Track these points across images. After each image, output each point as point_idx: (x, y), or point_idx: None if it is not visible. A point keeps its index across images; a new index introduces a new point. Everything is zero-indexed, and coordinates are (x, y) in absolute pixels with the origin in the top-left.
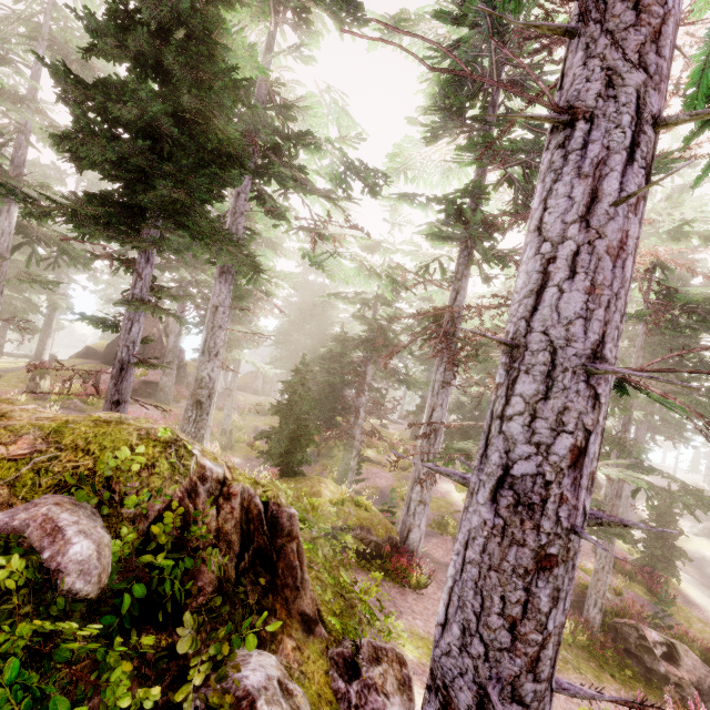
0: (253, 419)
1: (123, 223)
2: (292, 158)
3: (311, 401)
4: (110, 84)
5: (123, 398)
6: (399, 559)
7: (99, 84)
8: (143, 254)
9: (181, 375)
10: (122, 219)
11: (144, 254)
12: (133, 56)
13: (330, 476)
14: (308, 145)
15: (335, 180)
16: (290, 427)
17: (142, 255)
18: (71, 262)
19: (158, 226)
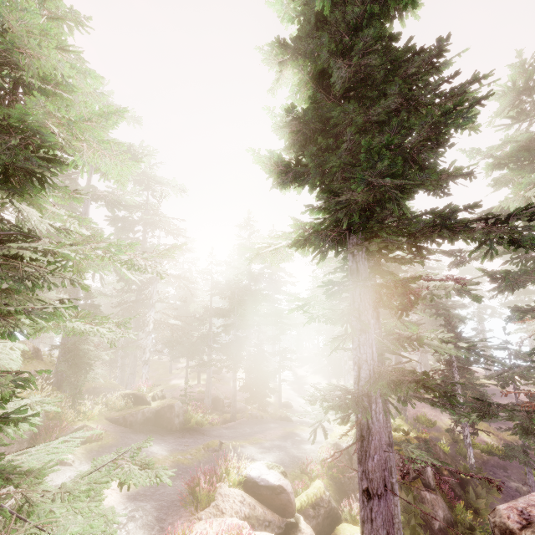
0: None
1: None
2: None
3: None
4: None
5: None
6: None
7: None
8: None
9: None
10: None
11: None
12: None
13: None
14: None
15: None
16: None
17: None
18: None
19: None
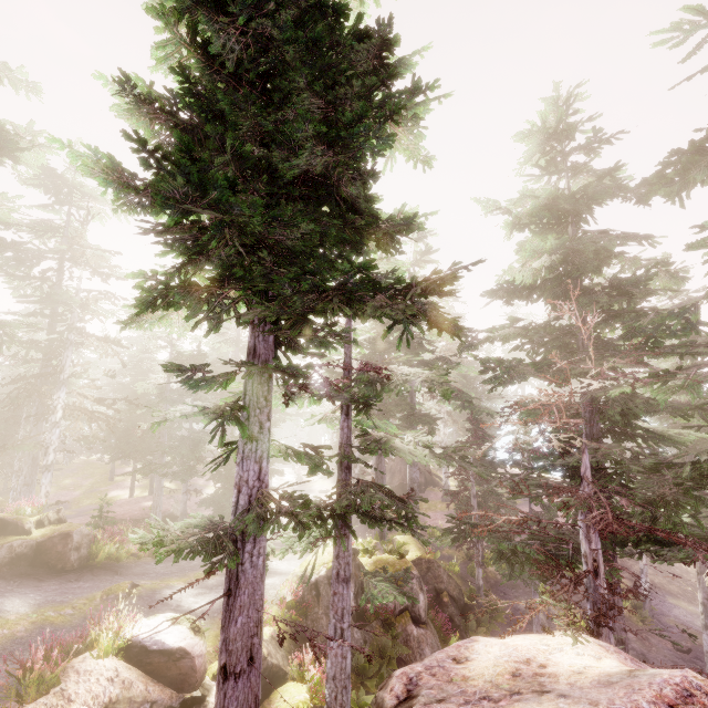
0: None
1: None
2: None
3: None
4: None
5: None
6: None
7: None
8: None
9: None
10: None
11: None
12: None
13: None
14: None
15: None
16: None
17: None
18: None
19: None
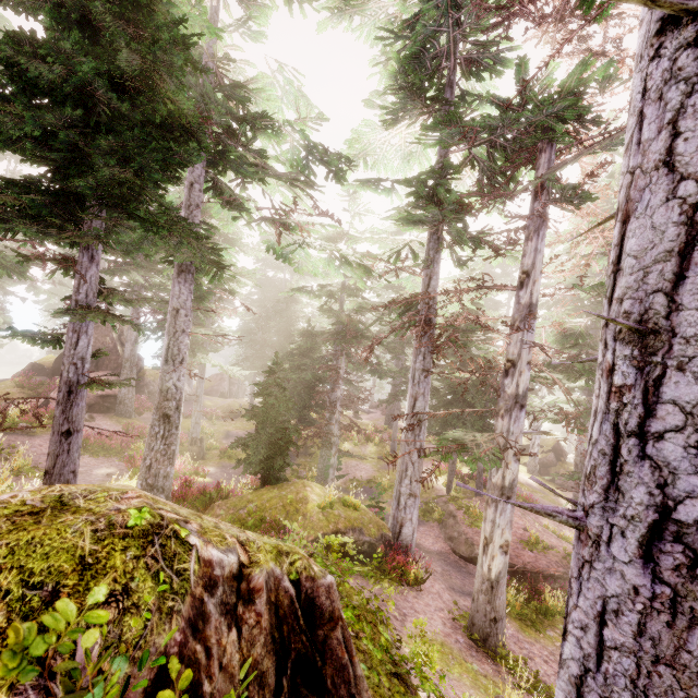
0: (223, 424)
1: (56, 215)
2: (250, 141)
3: (287, 401)
4: (22, 40)
5: (75, 427)
6: (394, 557)
7: (7, 40)
8: (85, 252)
9: (141, 385)
10: (54, 210)
11: (87, 251)
12: (51, 7)
13: (309, 475)
14: (265, 129)
15: (297, 166)
16: (267, 432)
17: (84, 253)
18: (3, 271)
19: (101, 217)
